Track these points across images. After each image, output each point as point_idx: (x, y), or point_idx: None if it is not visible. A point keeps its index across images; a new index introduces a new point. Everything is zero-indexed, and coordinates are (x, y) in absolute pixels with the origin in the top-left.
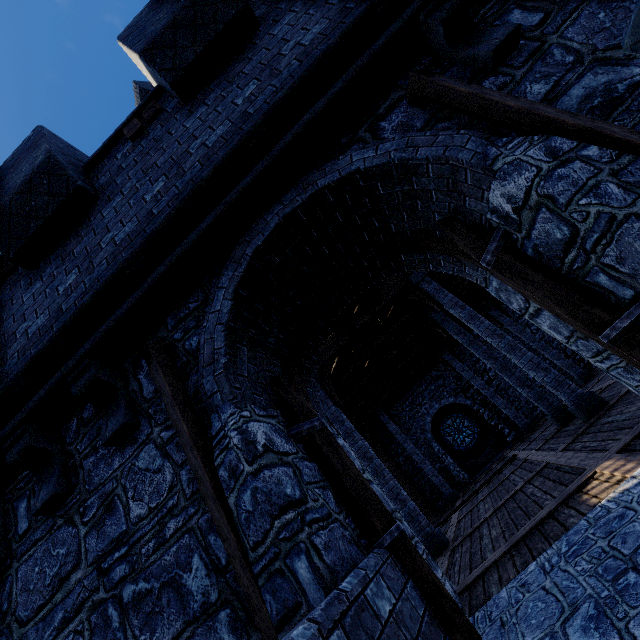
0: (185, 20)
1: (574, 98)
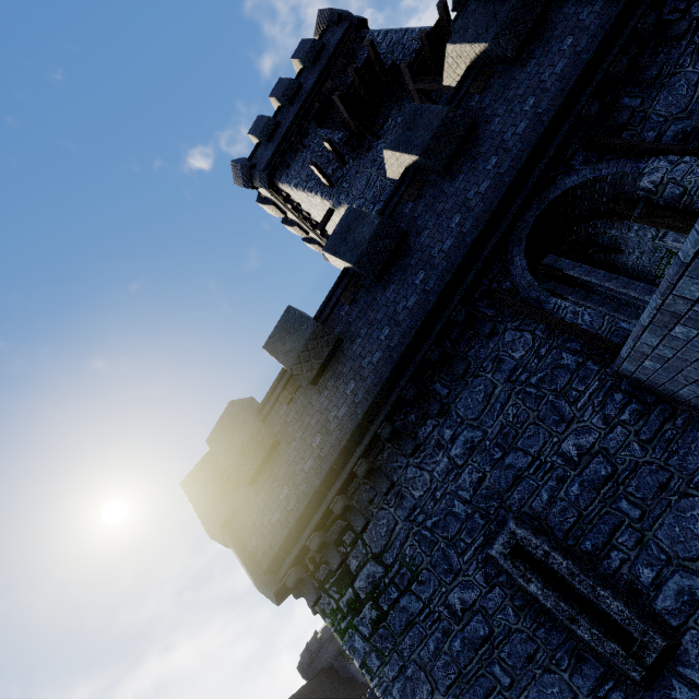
0: (441, 134)
1: (669, 137)
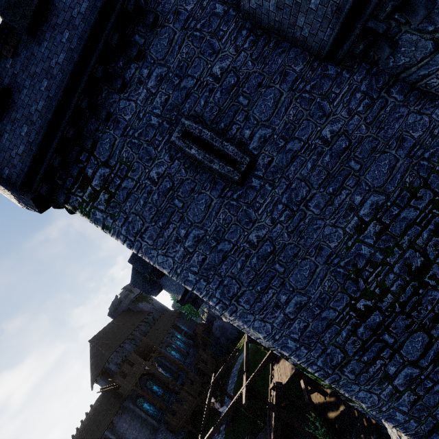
0: None
1: None
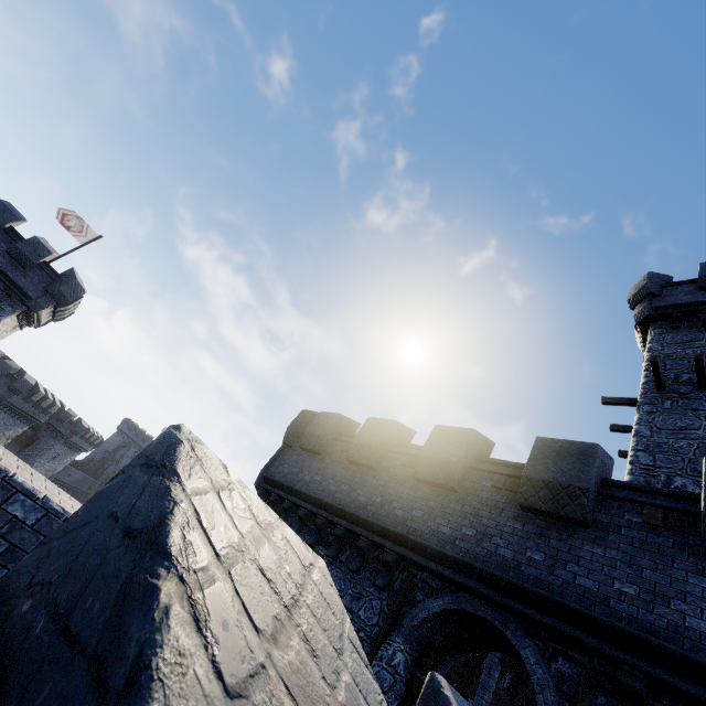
0: (553, 489)
1: None
